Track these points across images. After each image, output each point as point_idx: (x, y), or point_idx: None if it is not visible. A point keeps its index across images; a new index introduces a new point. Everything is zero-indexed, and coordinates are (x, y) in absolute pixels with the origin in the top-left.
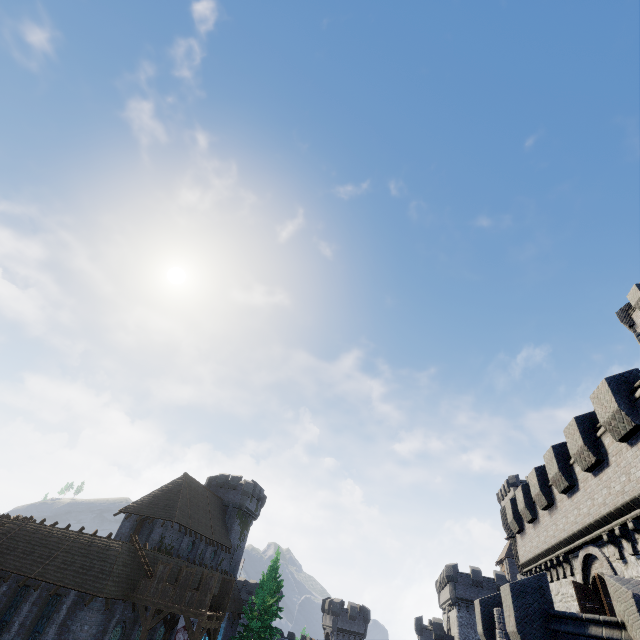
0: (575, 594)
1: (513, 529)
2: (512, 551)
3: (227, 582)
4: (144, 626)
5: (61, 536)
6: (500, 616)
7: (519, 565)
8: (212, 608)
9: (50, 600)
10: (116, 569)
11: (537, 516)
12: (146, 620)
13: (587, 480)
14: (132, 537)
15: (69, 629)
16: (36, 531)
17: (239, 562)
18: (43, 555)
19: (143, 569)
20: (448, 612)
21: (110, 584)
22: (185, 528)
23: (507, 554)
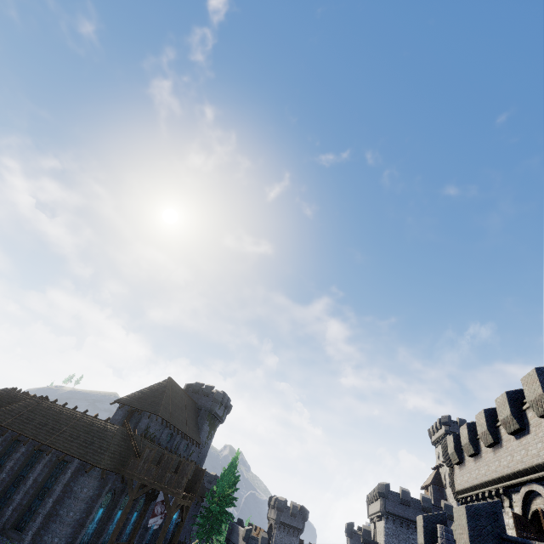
0: (514, 524)
1: (453, 460)
2: (437, 479)
3: (199, 470)
4: (131, 496)
5: (69, 415)
6: (443, 532)
7: (454, 492)
8: (185, 489)
9: (58, 464)
10: (112, 447)
11: (479, 452)
12: (133, 491)
13: (540, 425)
14: (125, 423)
15: (72, 489)
16: (50, 408)
17: (205, 456)
18: (55, 428)
19: (132, 450)
20: (376, 522)
21: (106, 458)
22: (166, 422)
23: (432, 481)
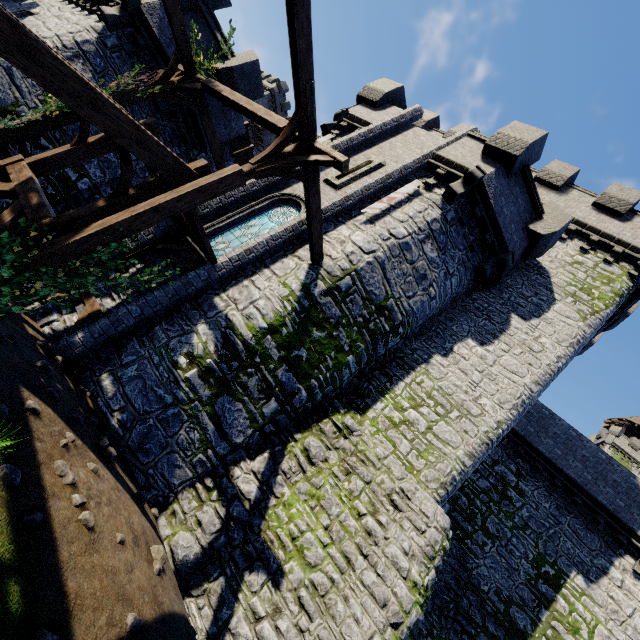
0: None
1: None
2: None
3: None
4: None
5: None
6: (419, 112)
7: None
8: None
9: None
10: None
11: None
12: None
13: None
14: None
15: None
16: None
17: None
18: None
19: None
20: None
21: None
22: None
23: None
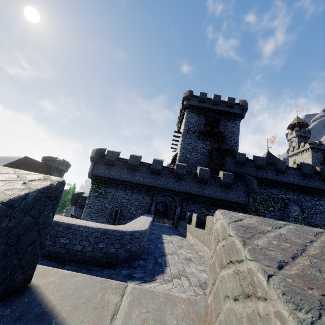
0: None
1: None
2: None
3: None
4: None
5: None
6: None
7: None
8: None
9: None
10: None
11: None
12: None
13: None
14: None
15: None
16: None
17: None
18: None
19: None
20: None
21: None
22: None
23: None
